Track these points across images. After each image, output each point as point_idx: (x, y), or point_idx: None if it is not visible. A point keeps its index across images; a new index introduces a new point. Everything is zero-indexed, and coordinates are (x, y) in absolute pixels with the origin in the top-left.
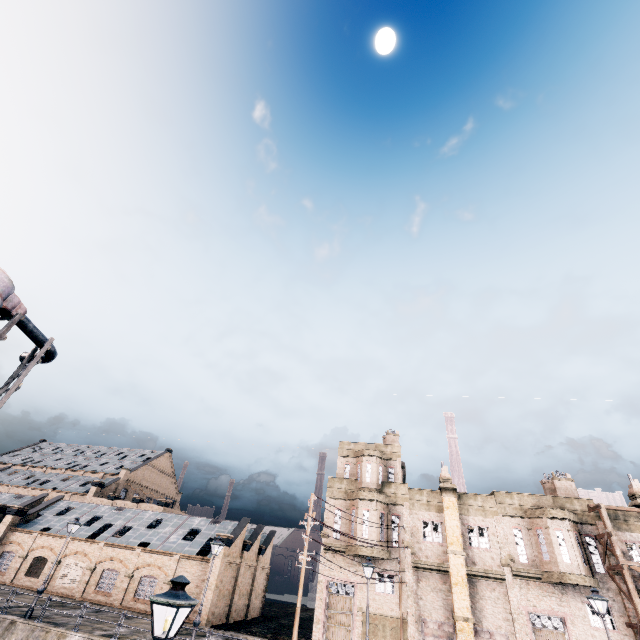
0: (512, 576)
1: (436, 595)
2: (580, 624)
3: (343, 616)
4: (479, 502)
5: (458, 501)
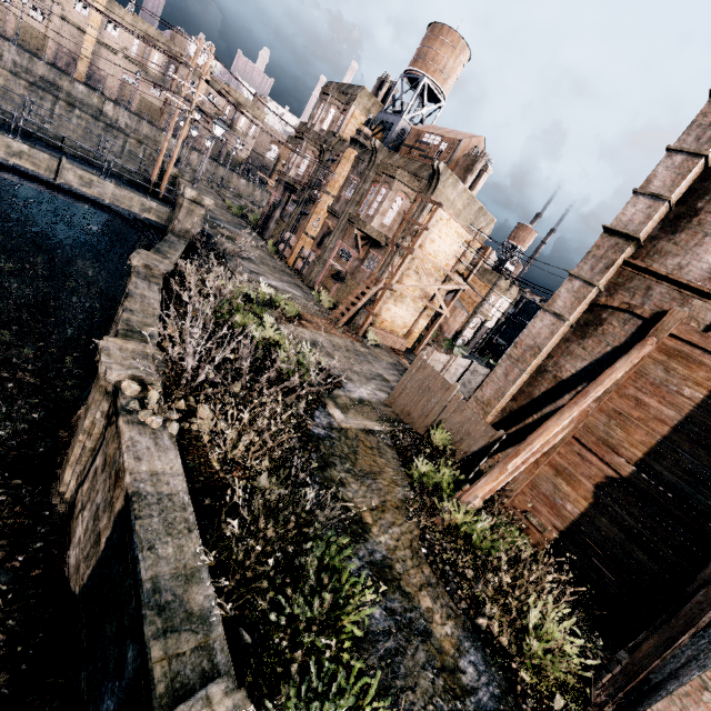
0: (123, 57)
1: (73, 39)
2: (146, 89)
3: (1, 13)
4: (122, 13)
5: (108, 3)
